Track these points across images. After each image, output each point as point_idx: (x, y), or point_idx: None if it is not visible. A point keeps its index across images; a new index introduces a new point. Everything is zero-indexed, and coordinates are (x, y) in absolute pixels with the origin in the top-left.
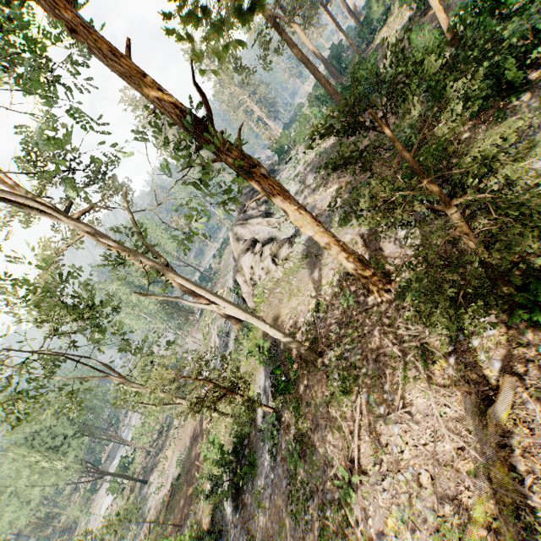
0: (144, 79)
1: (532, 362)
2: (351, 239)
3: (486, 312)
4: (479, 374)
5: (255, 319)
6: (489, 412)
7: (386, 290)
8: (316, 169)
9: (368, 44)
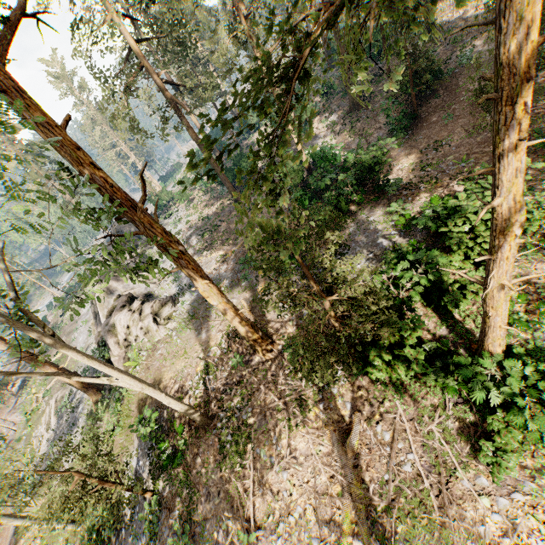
0: (76, 151)
1: (367, 400)
2: (248, 309)
3: (348, 371)
4: (339, 415)
5: (151, 388)
6: (347, 443)
7: (271, 351)
8: (200, 232)
9: (244, 138)
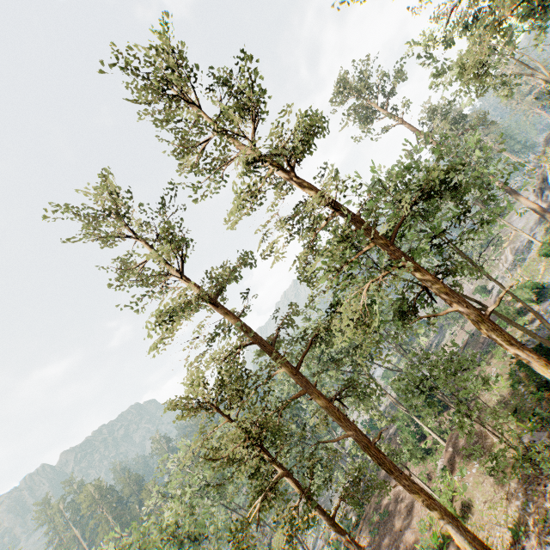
0: None
1: None
2: None
3: None
4: None
5: None
6: None
7: None
8: None
9: None
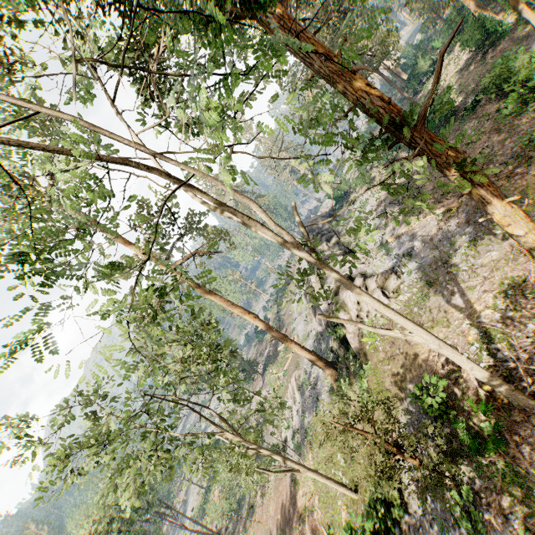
0: (352, 77)
1: None
2: None
3: None
4: None
5: (449, 347)
6: None
7: None
8: (397, 202)
9: (415, 94)
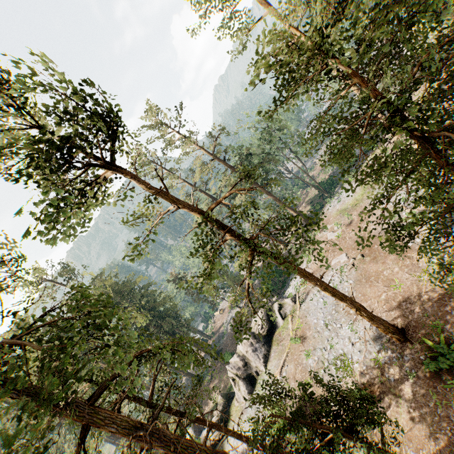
0: None
1: None
2: None
3: None
4: None
5: None
6: None
7: None
8: None
9: None
